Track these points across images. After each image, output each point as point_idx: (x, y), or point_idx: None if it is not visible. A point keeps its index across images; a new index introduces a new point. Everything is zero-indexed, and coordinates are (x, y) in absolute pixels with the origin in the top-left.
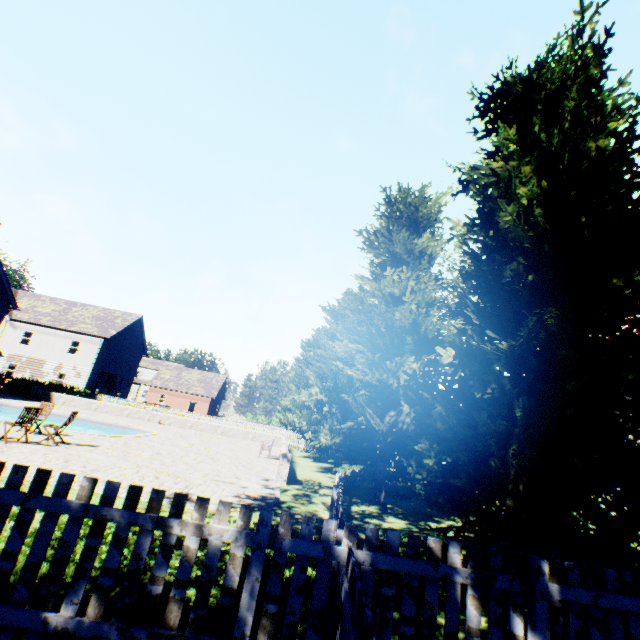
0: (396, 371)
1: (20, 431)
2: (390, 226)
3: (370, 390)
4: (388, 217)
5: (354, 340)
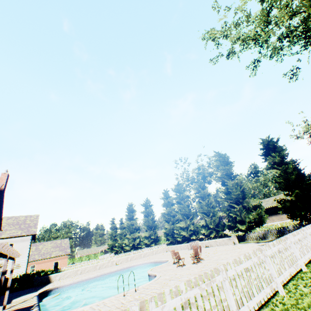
0: (248, 202)
1: (175, 264)
2: (222, 163)
3: (247, 209)
4: (219, 161)
5: (226, 197)
